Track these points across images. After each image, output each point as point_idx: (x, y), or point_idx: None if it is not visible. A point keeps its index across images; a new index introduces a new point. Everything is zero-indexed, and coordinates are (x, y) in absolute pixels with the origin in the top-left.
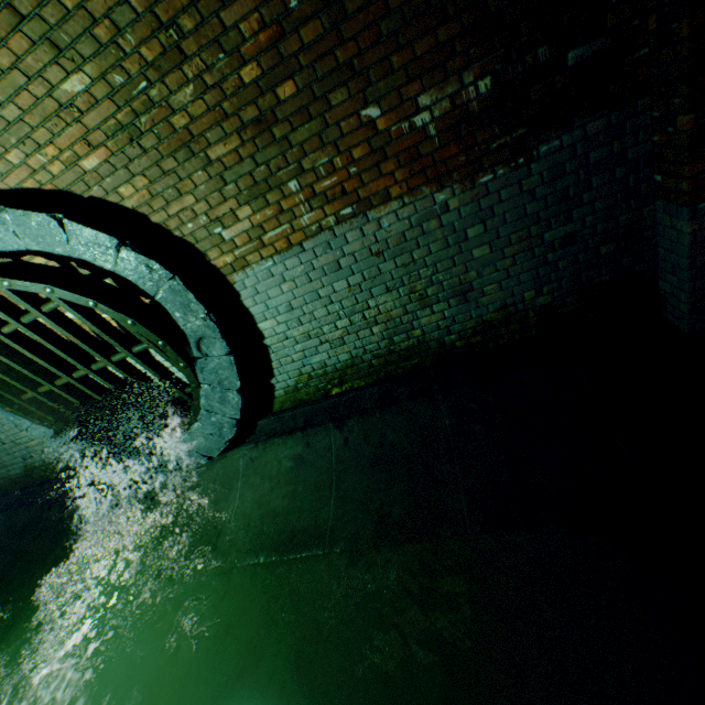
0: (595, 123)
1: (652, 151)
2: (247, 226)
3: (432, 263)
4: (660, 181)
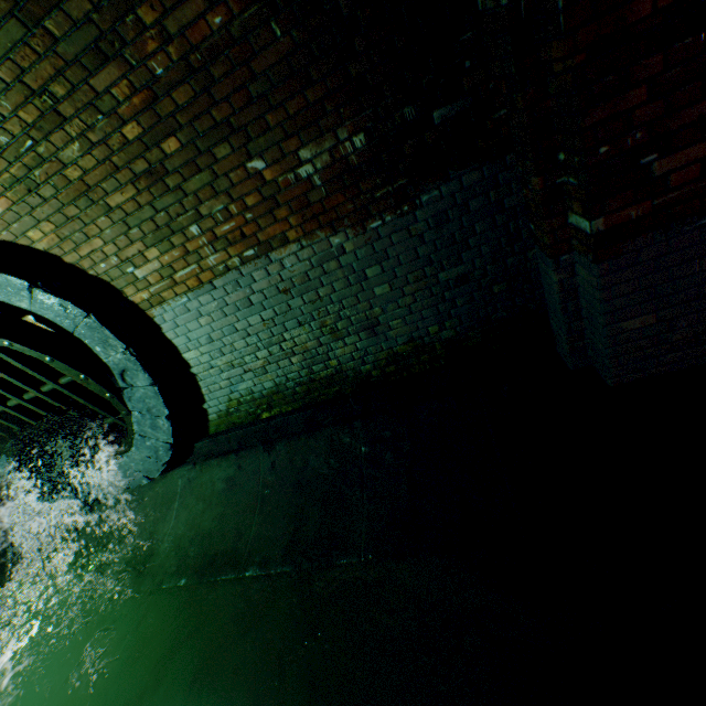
0: (470, 175)
1: (525, 201)
2: (157, 266)
3: (338, 300)
4: (533, 230)
